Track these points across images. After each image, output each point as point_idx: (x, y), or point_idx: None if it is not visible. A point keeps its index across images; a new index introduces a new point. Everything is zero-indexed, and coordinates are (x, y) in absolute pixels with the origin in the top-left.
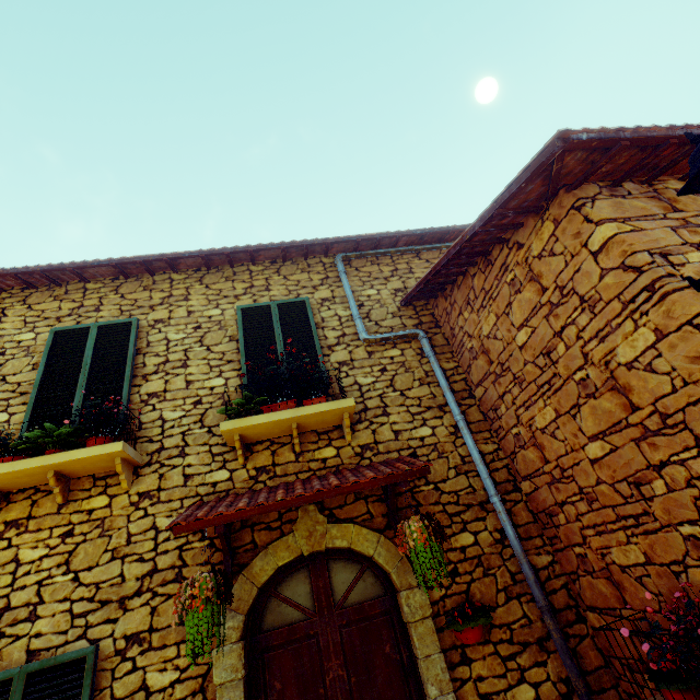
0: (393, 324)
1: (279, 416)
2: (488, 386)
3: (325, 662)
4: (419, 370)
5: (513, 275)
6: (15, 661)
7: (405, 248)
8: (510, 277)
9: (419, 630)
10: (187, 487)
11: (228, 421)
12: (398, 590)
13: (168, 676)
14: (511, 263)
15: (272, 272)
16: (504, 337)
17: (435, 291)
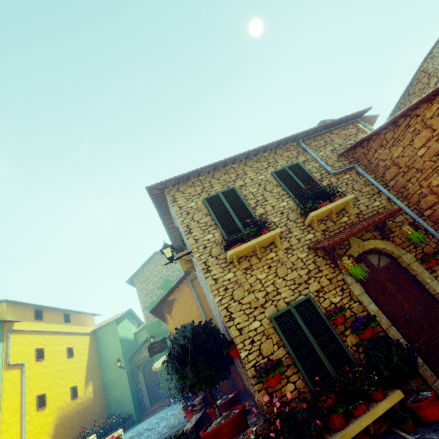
0: (339, 165)
1: (329, 206)
2: (398, 179)
3: (384, 284)
4: (361, 181)
5: (414, 128)
6: (283, 306)
7: (326, 131)
8: (412, 129)
9: (414, 265)
10: (301, 242)
11: (312, 212)
12: (398, 257)
13: (338, 298)
14: (412, 123)
15: (274, 155)
16: (409, 155)
17: (360, 145)
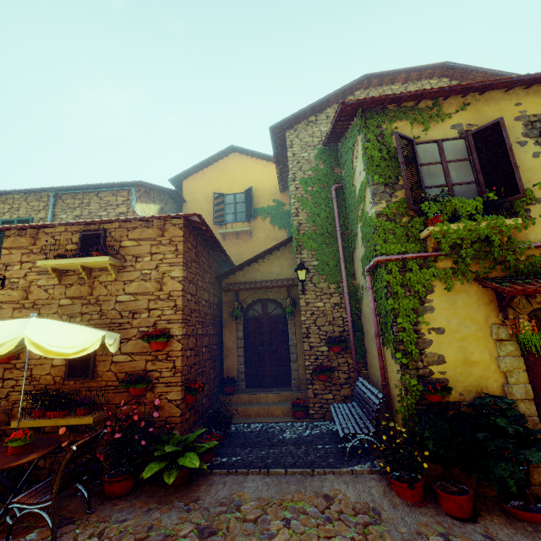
0: None
1: None
2: None
3: None
4: None
5: None
6: None
7: (88, 191)
8: None
9: None
10: None
11: None
12: None
13: None
14: None
15: (23, 200)
16: None
17: None
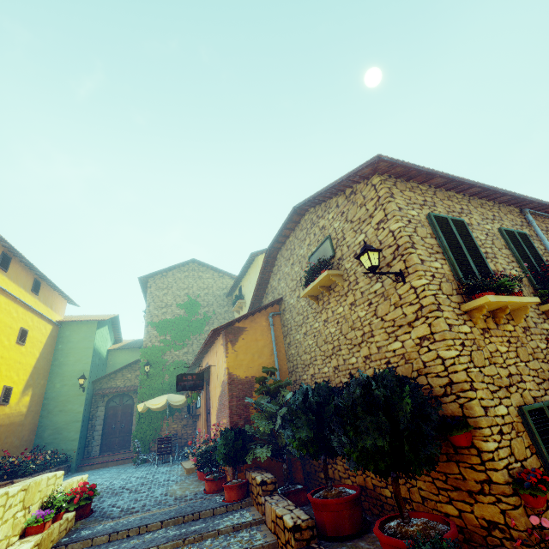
0: None
1: None
2: None
3: None
4: None
5: None
6: (530, 400)
7: None
8: None
9: None
10: (538, 329)
11: None
12: None
13: None
14: None
15: (498, 209)
16: None
17: None
